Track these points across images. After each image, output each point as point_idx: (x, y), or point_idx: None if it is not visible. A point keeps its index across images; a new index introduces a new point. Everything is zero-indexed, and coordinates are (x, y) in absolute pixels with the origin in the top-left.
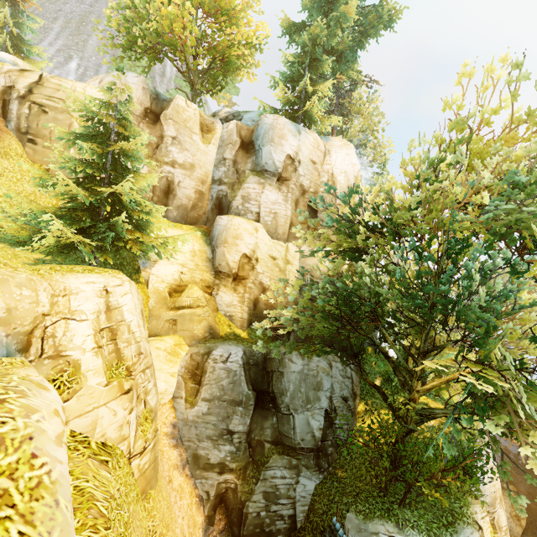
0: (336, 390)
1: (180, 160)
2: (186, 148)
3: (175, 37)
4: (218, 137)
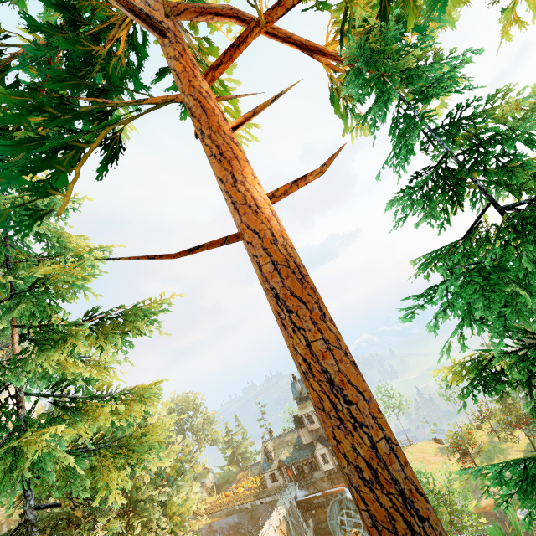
0: None
1: None
2: None
3: None
4: None
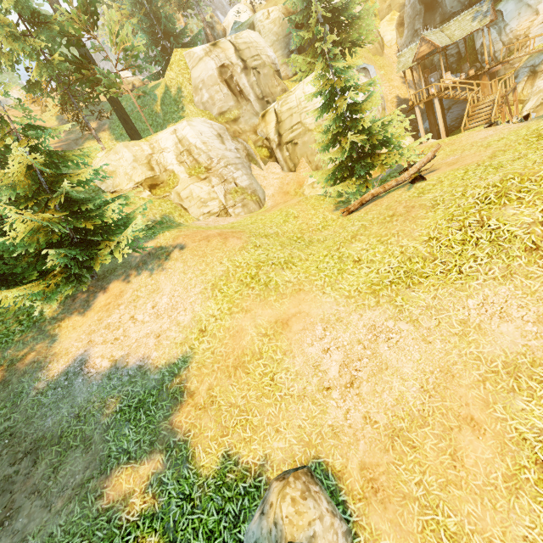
0: None
1: None
2: None
3: None
4: None
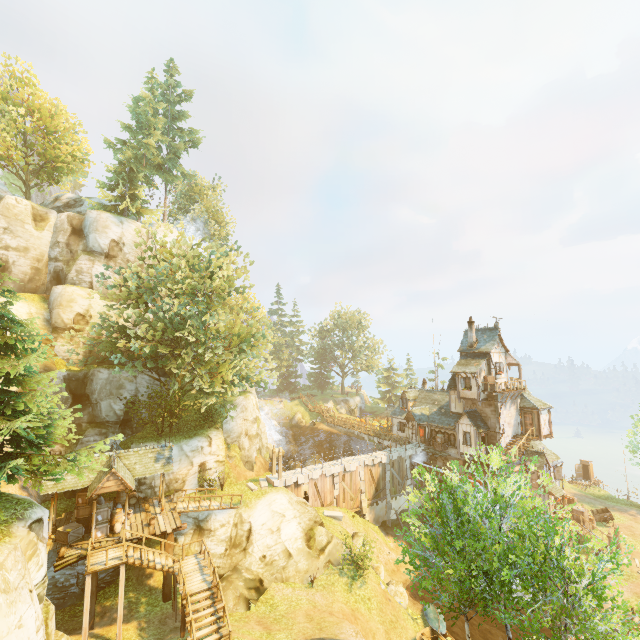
0: (142, 391)
1: (14, 245)
2: (19, 236)
3: (2, 152)
4: (53, 224)
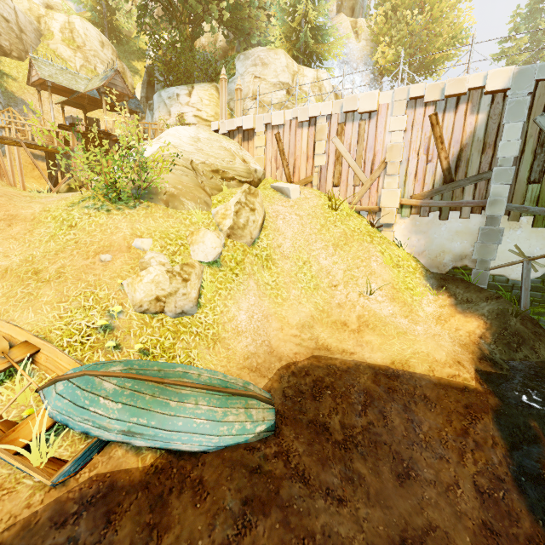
0: None
1: None
2: None
3: None
4: None
